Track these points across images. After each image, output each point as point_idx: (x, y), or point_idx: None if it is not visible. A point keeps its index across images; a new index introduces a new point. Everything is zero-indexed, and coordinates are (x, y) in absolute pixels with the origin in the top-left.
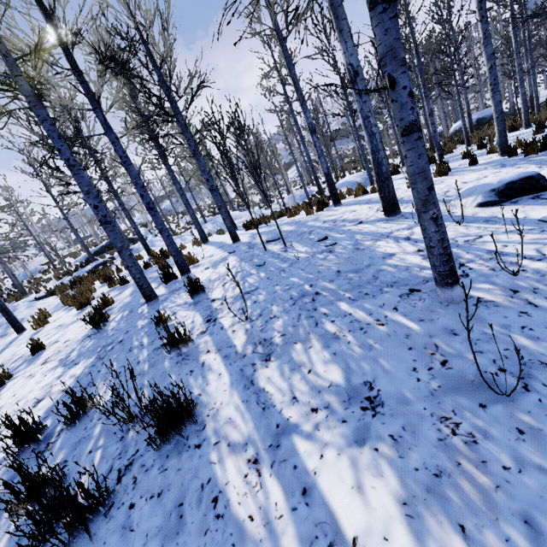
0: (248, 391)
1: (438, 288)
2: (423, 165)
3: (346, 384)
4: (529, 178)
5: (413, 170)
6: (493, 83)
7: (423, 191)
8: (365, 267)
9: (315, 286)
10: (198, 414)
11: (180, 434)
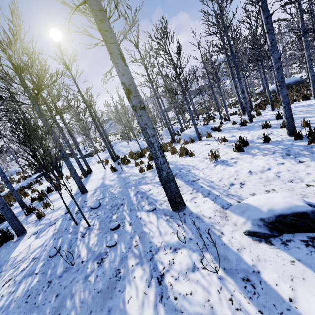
0: None
1: None
2: None
3: None
4: (302, 214)
5: None
6: (280, 80)
7: None
8: None
9: None
10: None
11: None
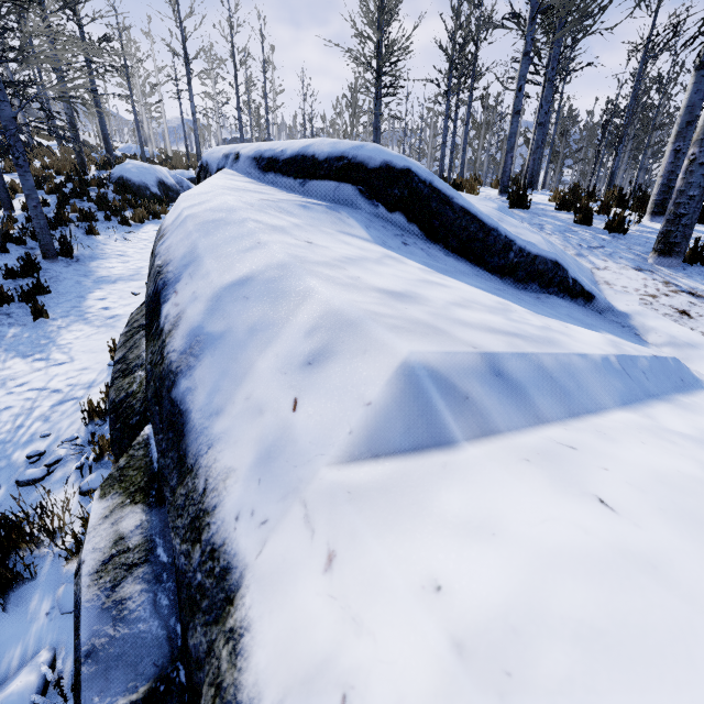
0: None
1: None
2: None
3: None
4: None
5: None
6: None
7: None
8: None
9: None
10: None
11: None
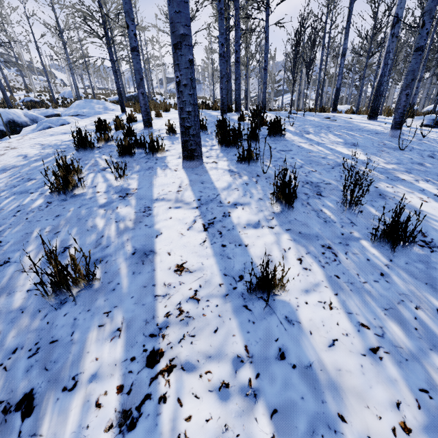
0: (302, 137)
1: (390, 130)
2: (415, 68)
3: (344, 142)
4: None
5: (410, 69)
6: None
7: (409, 80)
8: (354, 126)
9: (327, 126)
10: (281, 137)
11: (280, 135)
